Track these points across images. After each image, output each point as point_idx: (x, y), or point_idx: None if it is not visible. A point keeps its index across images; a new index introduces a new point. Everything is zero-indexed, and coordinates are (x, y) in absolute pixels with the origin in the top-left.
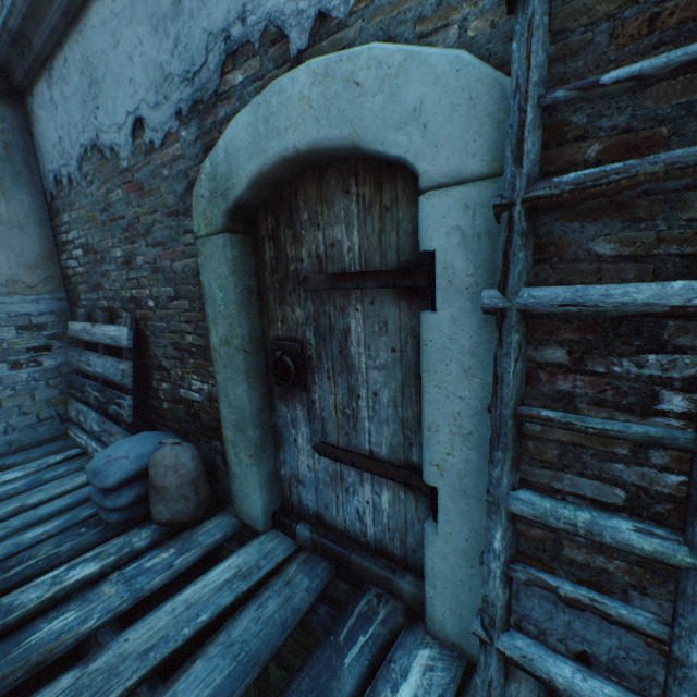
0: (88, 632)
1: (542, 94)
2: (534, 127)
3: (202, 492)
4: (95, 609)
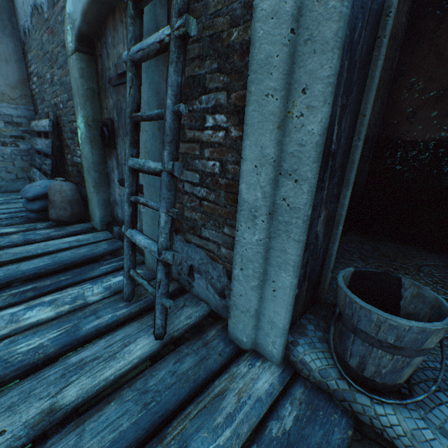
0: None
1: None
2: None
3: (75, 209)
4: (5, 240)
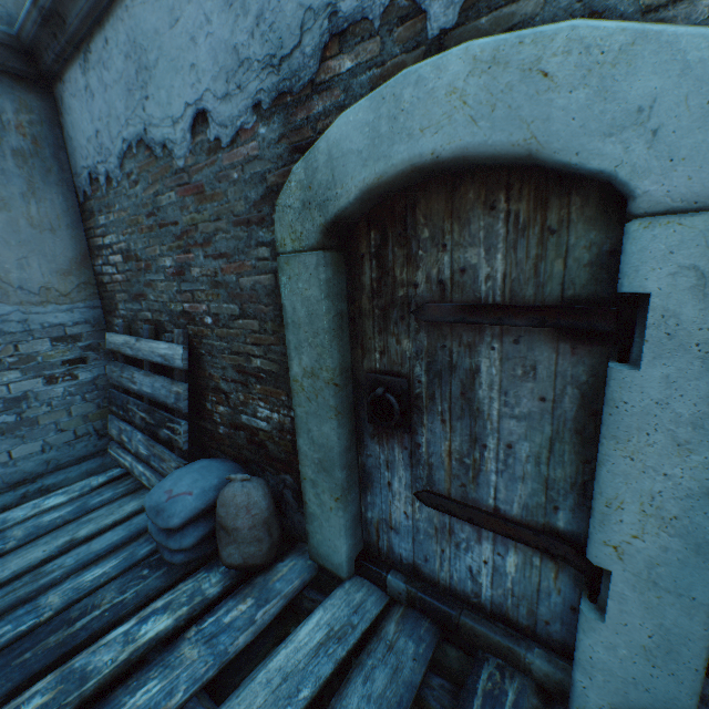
0: (176, 707)
1: None
2: None
3: (274, 532)
4: (179, 678)
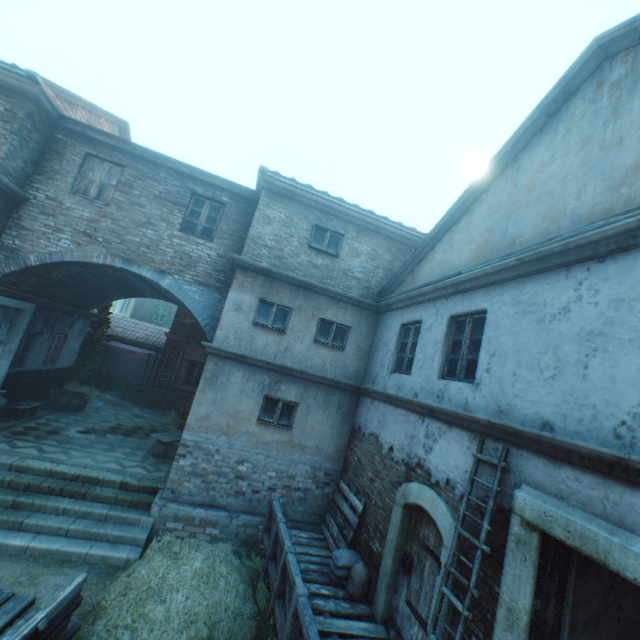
0: (325, 610)
1: (454, 549)
2: (452, 554)
3: (364, 590)
4: (327, 605)
